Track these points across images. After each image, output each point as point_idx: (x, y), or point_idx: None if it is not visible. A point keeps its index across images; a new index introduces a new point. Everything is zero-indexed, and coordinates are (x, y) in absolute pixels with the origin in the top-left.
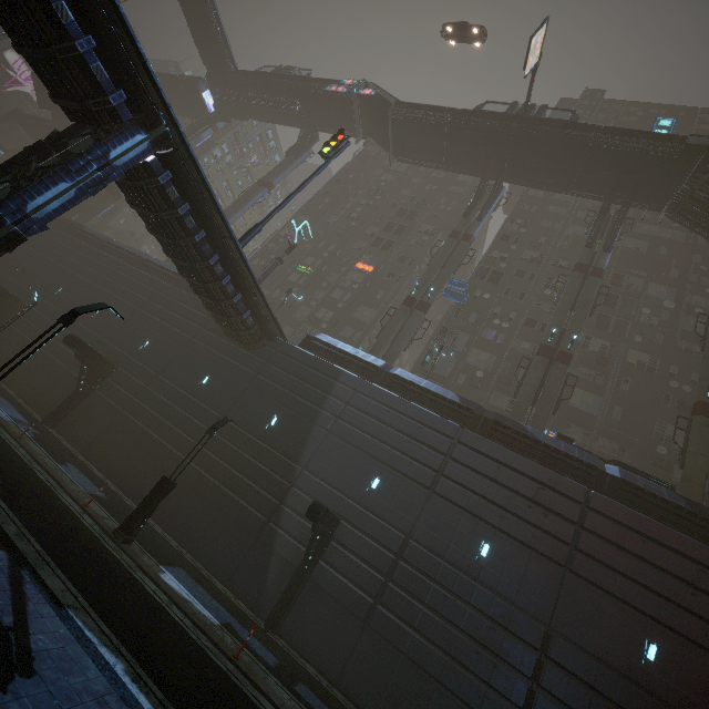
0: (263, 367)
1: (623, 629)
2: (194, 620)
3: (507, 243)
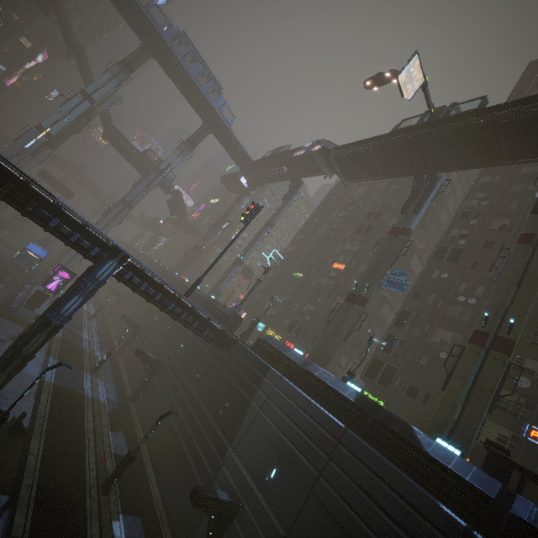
0: (228, 364)
1: None
2: None
3: (467, 219)
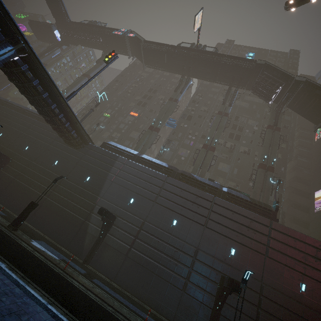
0: (83, 156)
1: (224, 245)
2: (45, 257)
3: (194, 103)
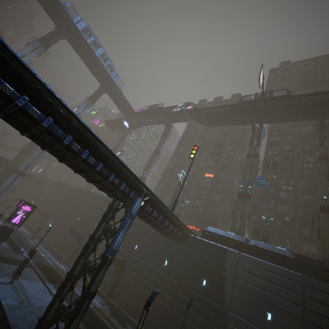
0: (189, 252)
1: None
2: None
3: (273, 146)
